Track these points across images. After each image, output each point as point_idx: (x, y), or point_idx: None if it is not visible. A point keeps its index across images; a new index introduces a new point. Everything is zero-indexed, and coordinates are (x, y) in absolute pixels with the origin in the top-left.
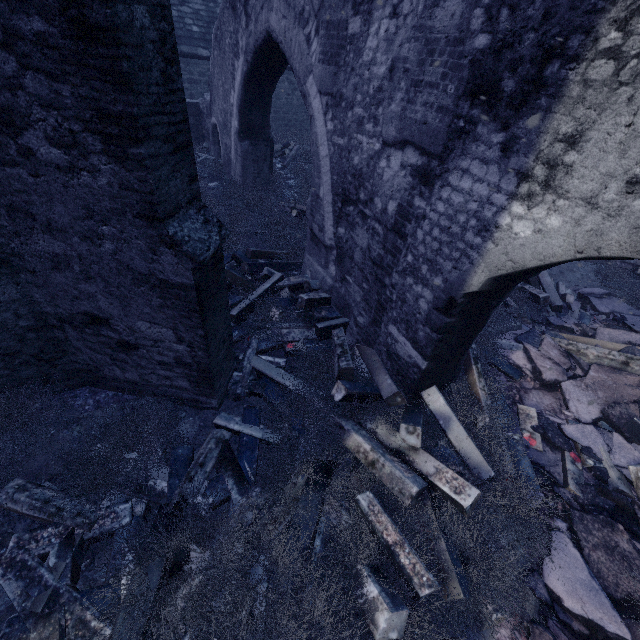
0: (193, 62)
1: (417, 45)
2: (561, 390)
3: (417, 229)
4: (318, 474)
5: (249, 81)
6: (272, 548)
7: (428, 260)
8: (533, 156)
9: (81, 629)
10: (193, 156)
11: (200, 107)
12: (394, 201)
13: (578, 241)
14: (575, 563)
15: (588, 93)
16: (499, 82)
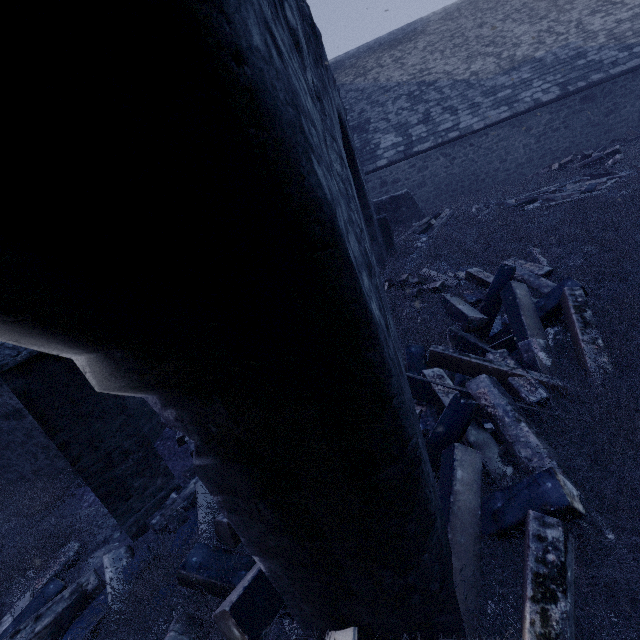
0: None
1: None
2: None
3: None
4: None
5: None
6: None
7: None
8: None
9: None
10: None
11: None
12: None
13: None
14: None
15: None
16: None
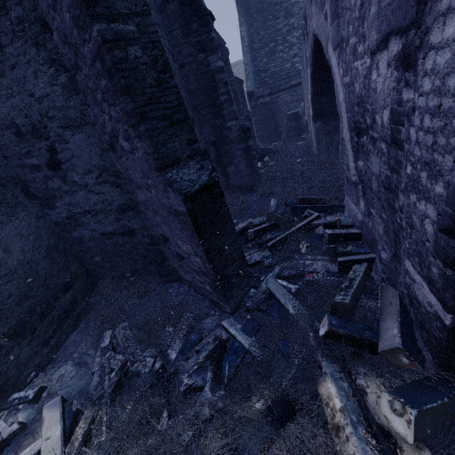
0: (299, 88)
1: None
2: None
3: (409, 129)
4: (278, 407)
5: (315, 78)
6: None
7: (425, 163)
8: None
9: (99, 425)
10: (191, 126)
11: (299, 113)
12: (386, 109)
13: None
14: None
15: None
16: None
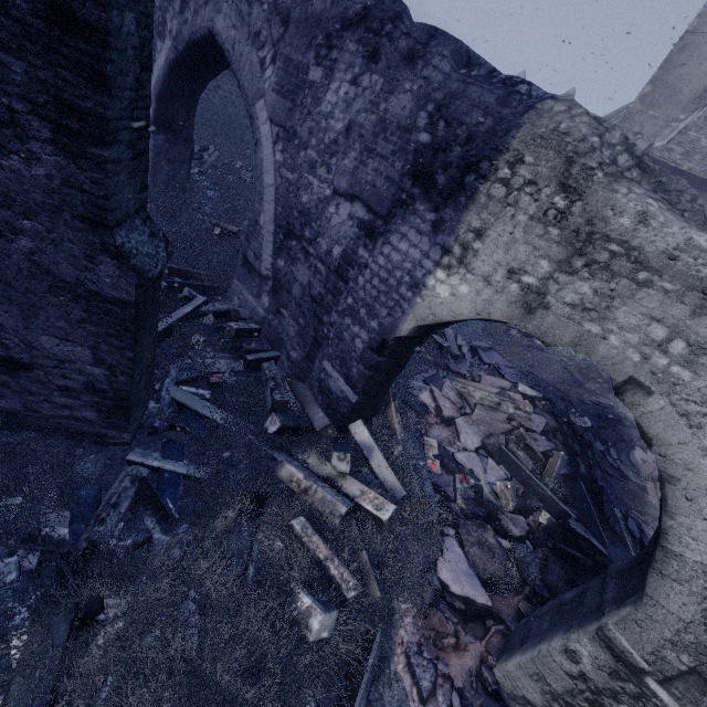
0: None
1: (373, 118)
2: (455, 425)
3: (359, 276)
4: (250, 506)
5: (175, 70)
6: (203, 582)
7: (367, 305)
8: (454, 237)
9: None
10: (147, 164)
11: None
12: (340, 246)
13: (478, 306)
14: (459, 558)
15: (490, 204)
16: (434, 174)
